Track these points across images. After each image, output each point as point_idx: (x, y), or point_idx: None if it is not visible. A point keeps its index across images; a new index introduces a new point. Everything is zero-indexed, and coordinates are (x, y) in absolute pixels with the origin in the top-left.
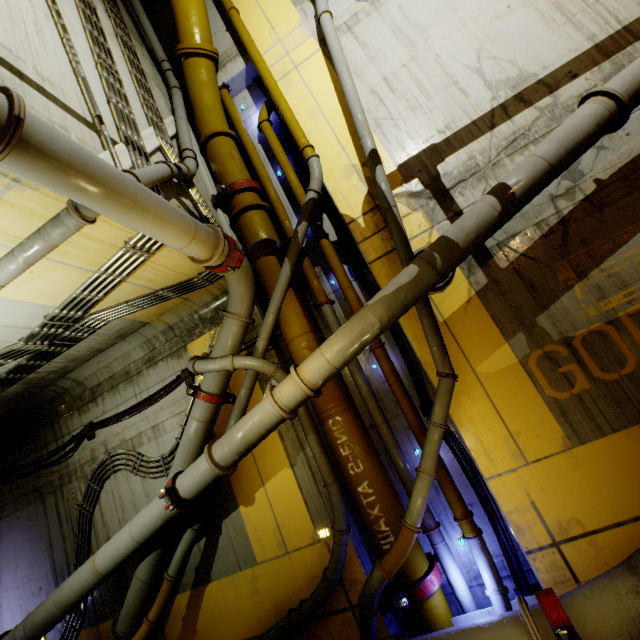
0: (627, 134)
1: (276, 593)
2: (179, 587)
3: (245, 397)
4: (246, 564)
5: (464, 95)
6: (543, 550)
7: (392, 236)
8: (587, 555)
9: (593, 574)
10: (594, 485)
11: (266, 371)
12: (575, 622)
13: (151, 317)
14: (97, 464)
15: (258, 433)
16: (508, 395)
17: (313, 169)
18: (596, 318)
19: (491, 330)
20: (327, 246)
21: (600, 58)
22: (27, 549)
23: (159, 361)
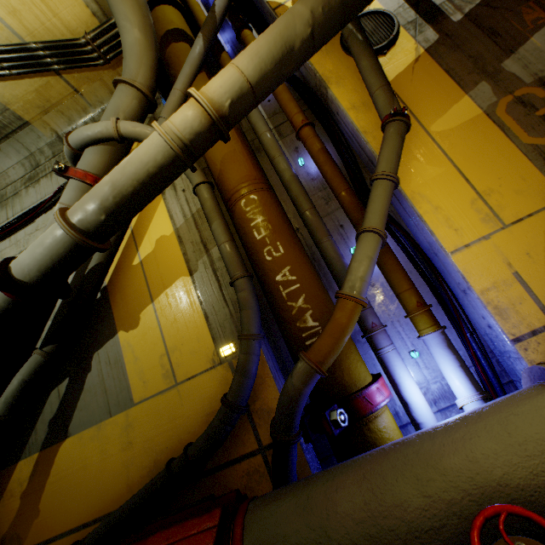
0: None
1: (156, 442)
2: (23, 450)
3: None
4: (119, 407)
5: None
6: (537, 335)
7: None
8: None
9: None
10: None
11: None
12: None
13: (31, 111)
14: None
15: (135, 177)
16: (472, 151)
17: None
18: None
19: (446, 85)
20: (249, 35)
21: None
22: None
23: (41, 178)
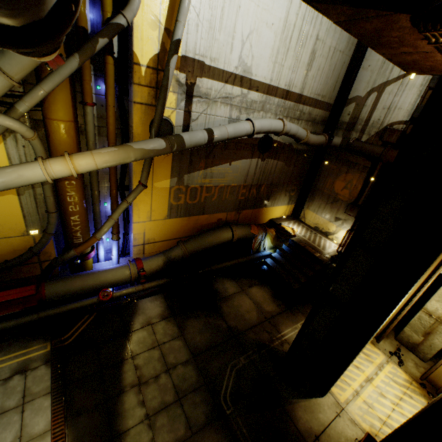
0: None
1: None
2: None
3: None
4: None
5: (231, 50)
6: (139, 246)
7: (158, 104)
8: (151, 247)
9: (149, 252)
10: (165, 230)
11: (27, 136)
12: (144, 267)
13: None
14: None
15: (22, 185)
16: (159, 197)
17: (136, 0)
18: (199, 184)
19: (168, 172)
20: (111, 65)
21: (266, 92)
22: None
23: None
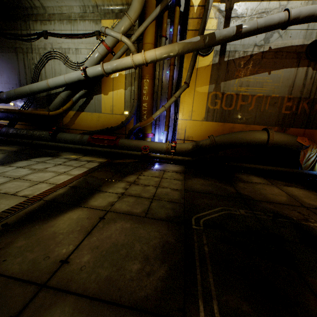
0: (290, 37)
1: (104, 123)
2: (72, 109)
3: (119, 55)
4: (98, 112)
5: None
6: (180, 140)
7: (201, 23)
8: None
9: None
10: (202, 131)
11: (131, 49)
12: (177, 145)
13: None
14: (47, 51)
15: (122, 67)
16: (198, 100)
17: None
18: (234, 91)
19: (207, 79)
20: (177, 11)
21: None
22: (7, 71)
23: (86, 20)
